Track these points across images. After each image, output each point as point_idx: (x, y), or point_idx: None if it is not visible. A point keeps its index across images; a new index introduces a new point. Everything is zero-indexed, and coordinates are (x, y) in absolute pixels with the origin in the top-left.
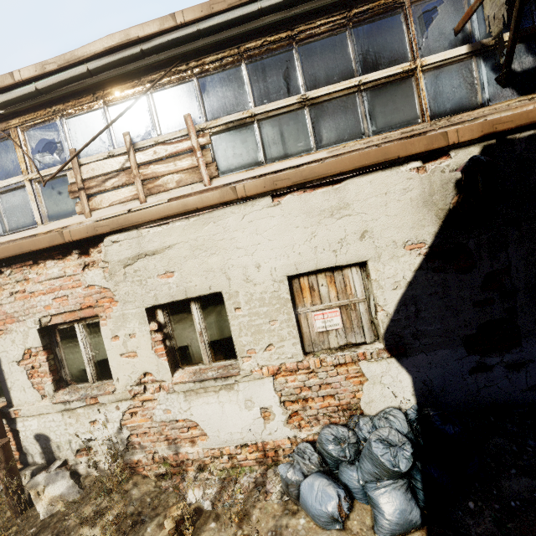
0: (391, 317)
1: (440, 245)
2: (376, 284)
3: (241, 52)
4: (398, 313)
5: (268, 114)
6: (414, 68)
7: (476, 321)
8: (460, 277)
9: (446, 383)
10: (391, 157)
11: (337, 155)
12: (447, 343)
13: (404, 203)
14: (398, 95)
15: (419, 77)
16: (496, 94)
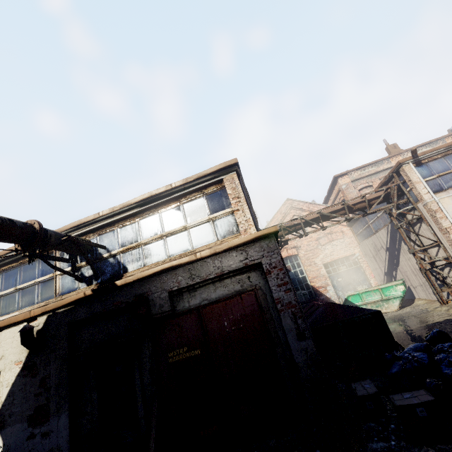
0: (3, 403)
1: (28, 362)
2: (2, 384)
3: (1, 270)
4: (6, 401)
5: (4, 295)
6: (53, 276)
7: (34, 405)
8: (32, 380)
9: (16, 446)
10: (12, 322)
11: (17, 315)
12: (21, 420)
13: (18, 341)
14: (48, 286)
15: (54, 279)
16: (80, 285)
